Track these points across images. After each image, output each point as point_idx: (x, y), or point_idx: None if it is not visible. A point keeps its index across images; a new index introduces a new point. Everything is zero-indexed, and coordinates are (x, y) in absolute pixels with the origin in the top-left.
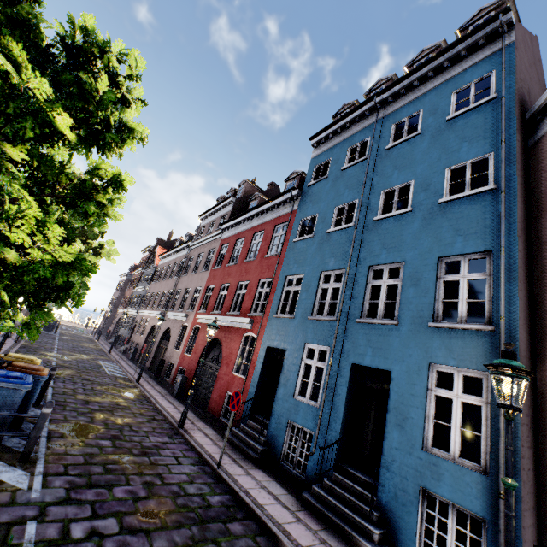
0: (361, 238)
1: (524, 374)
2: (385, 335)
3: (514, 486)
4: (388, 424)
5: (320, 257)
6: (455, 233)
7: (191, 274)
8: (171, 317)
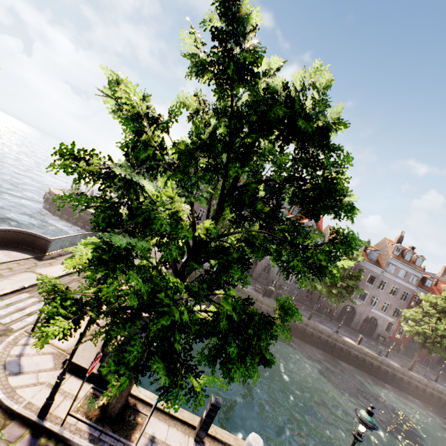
0: None
1: None
2: None
3: None
4: None
5: None
6: None
7: (389, 295)
8: (375, 312)
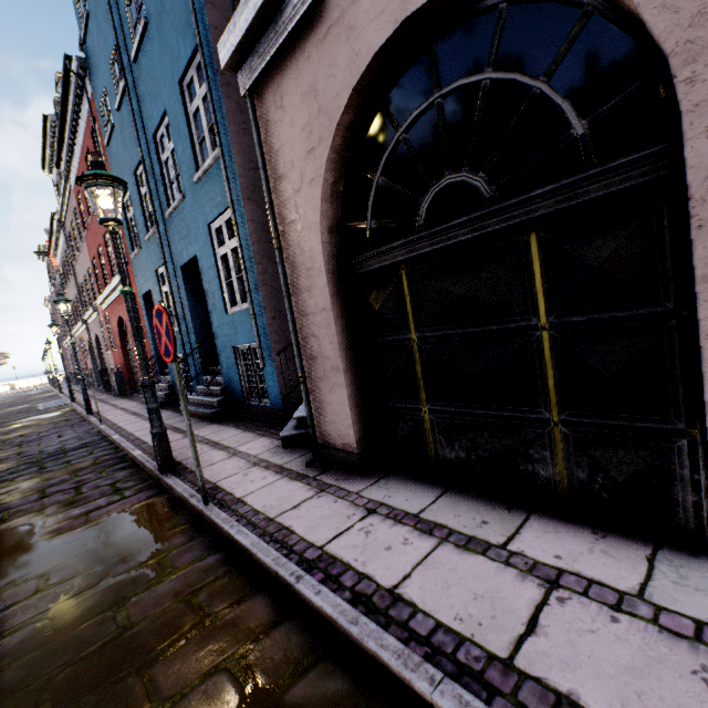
0: (136, 98)
1: (94, 181)
2: (184, 217)
3: (125, 292)
4: (209, 309)
5: (127, 153)
6: (177, 35)
7: (78, 257)
8: (90, 321)
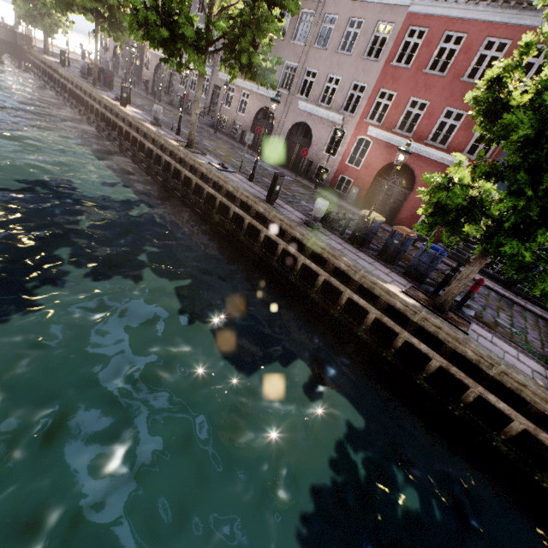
0: None
1: None
2: None
3: None
4: None
5: None
6: None
7: (338, 53)
8: (307, 110)
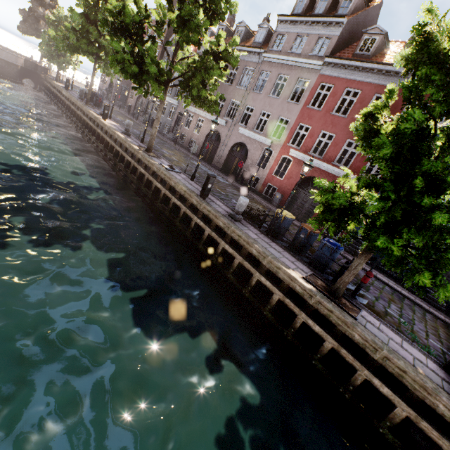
0: None
1: None
2: None
3: None
4: None
5: None
6: None
7: (270, 97)
8: (245, 134)
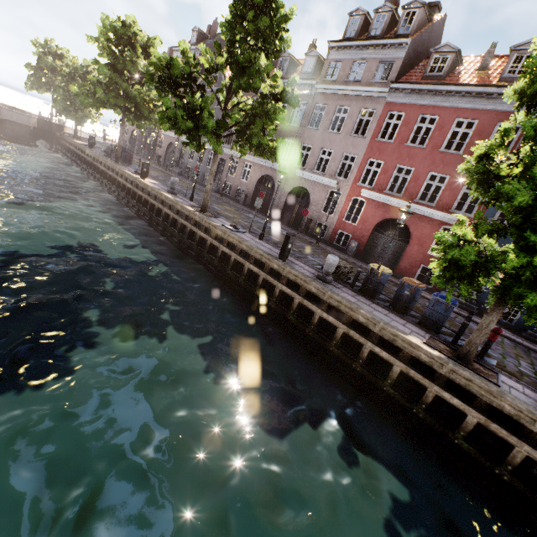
0: None
1: None
2: None
3: None
4: None
5: None
6: None
7: (329, 132)
8: (304, 176)
